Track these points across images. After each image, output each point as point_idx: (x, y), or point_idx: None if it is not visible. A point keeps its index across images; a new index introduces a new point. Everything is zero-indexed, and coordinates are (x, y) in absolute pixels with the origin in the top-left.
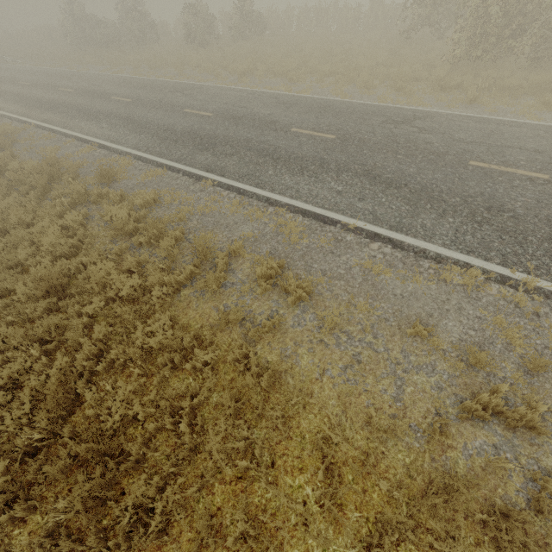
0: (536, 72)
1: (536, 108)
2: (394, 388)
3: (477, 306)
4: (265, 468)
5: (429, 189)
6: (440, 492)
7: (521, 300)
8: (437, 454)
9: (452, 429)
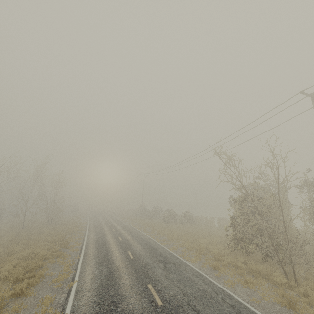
0: (277, 267)
1: (242, 282)
2: None
3: None
4: None
5: (114, 285)
6: None
7: None
8: None
9: None
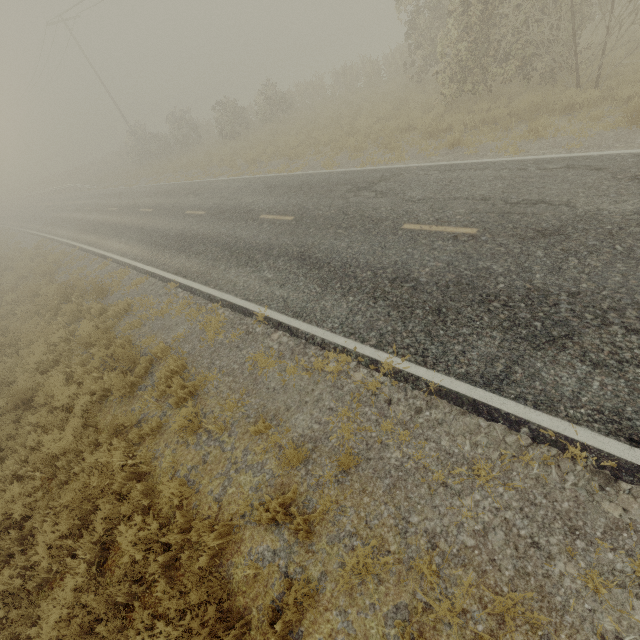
0: (545, 89)
1: (523, 138)
2: (220, 489)
3: (336, 396)
4: (87, 566)
5: (347, 265)
6: (177, 594)
7: (377, 386)
8: (226, 558)
9: (247, 533)
